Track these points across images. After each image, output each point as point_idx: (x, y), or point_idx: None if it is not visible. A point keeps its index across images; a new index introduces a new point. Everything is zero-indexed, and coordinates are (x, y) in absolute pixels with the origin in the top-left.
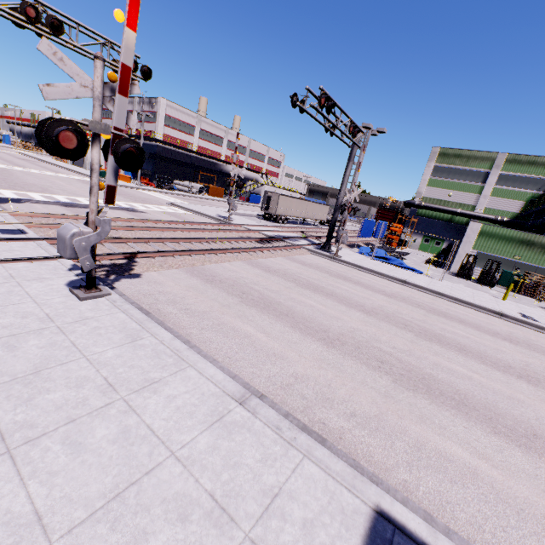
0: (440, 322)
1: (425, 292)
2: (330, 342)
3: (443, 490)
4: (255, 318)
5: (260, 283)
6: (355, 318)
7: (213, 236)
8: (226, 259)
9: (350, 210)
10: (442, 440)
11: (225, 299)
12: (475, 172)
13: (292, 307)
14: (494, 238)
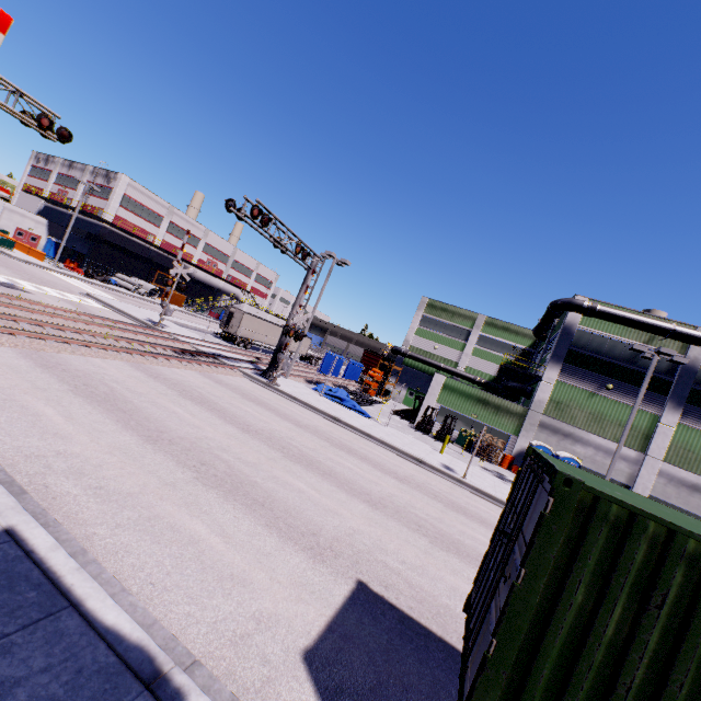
0: (335, 454)
1: (354, 432)
2: (155, 440)
3: (135, 544)
4: (71, 405)
5: (124, 383)
6: (223, 431)
7: (113, 334)
8: (103, 355)
9: (293, 333)
10: (191, 519)
11: (48, 383)
12: (459, 329)
13: (143, 408)
14: (456, 392)
